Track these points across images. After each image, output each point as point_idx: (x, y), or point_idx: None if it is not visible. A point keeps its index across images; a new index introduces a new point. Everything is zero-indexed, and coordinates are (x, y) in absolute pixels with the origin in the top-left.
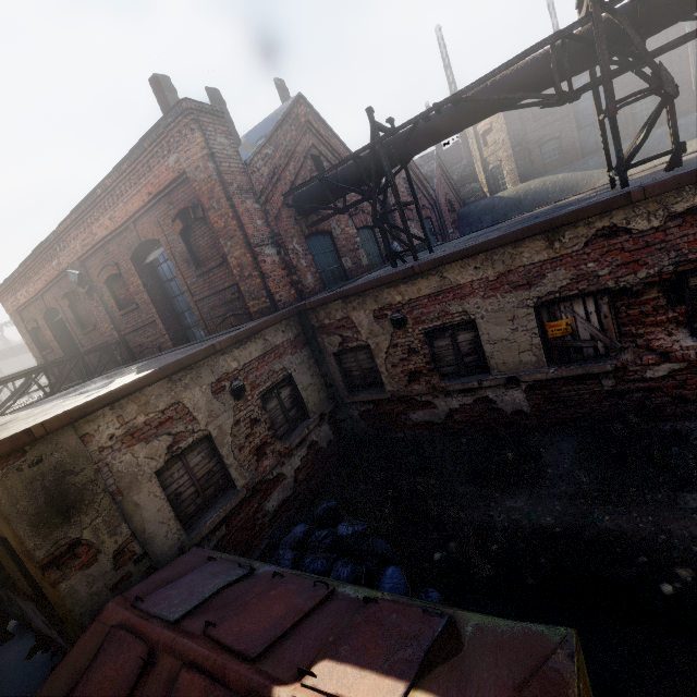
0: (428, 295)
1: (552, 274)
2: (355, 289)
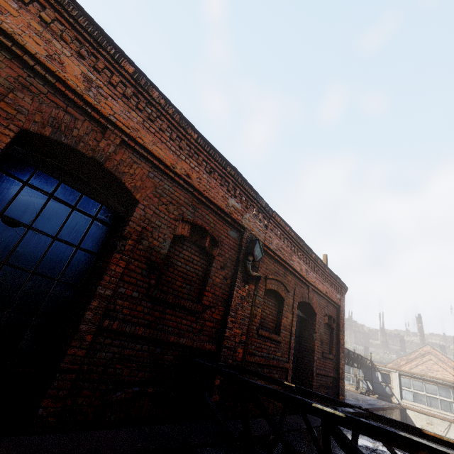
0: None
1: None
2: None
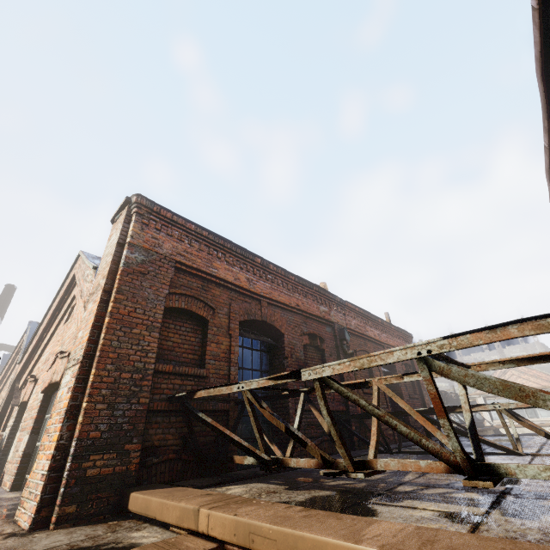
0: None
1: None
2: None
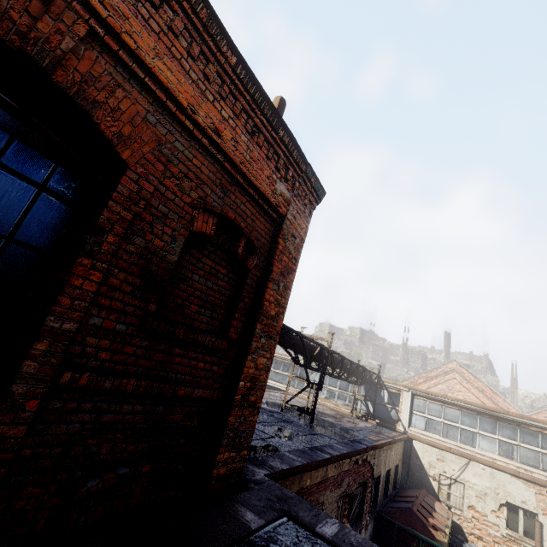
0: (318, 483)
1: (345, 480)
2: (308, 466)
